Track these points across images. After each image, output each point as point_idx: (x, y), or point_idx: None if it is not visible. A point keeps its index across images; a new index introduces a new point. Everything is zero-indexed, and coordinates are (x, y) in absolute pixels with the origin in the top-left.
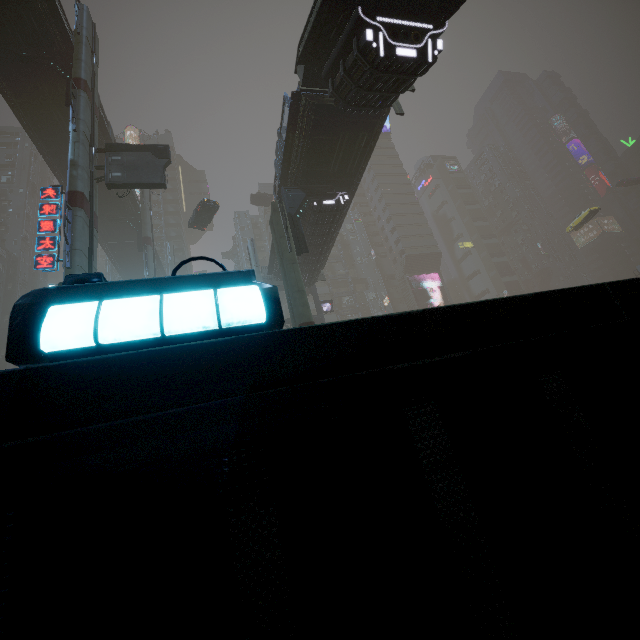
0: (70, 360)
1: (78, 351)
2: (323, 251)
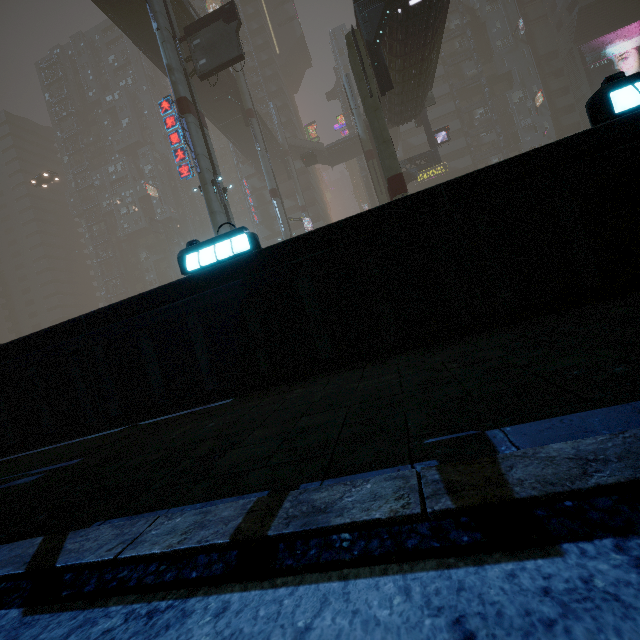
0: (196, 273)
1: (197, 270)
2: (423, 69)
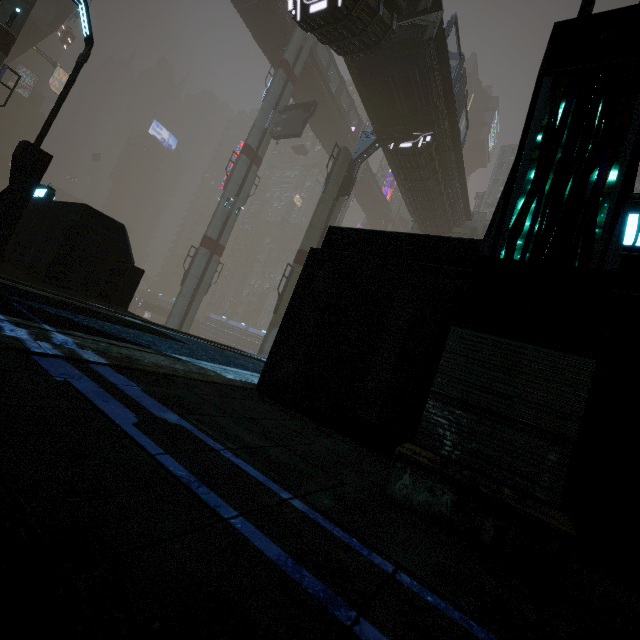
0: None
1: None
2: (430, 198)
